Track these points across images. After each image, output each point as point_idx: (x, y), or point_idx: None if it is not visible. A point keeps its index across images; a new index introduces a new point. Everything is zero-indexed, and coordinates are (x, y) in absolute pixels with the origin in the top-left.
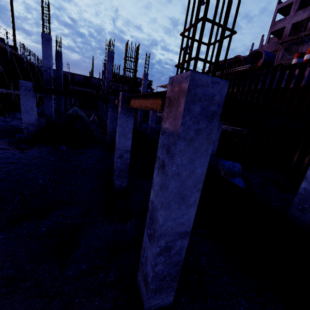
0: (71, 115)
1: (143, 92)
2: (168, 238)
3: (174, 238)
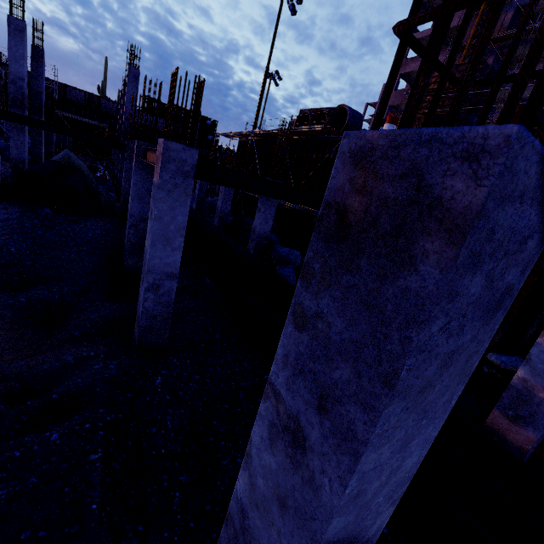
0: (61, 163)
1: None
2: (156, 276)
3: (162, 277)
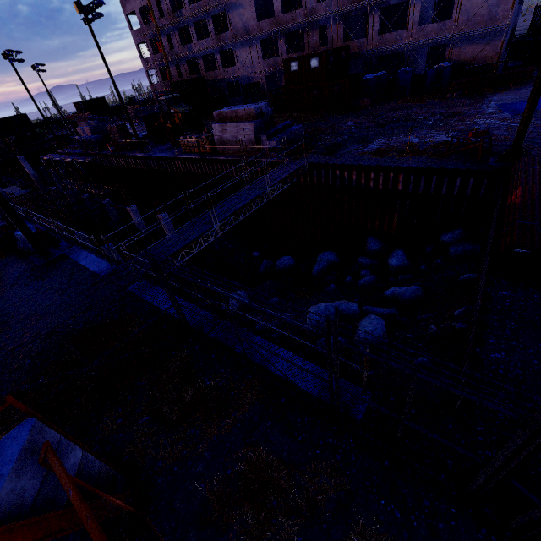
0: None
1: (33, 175)
2: None
3: None
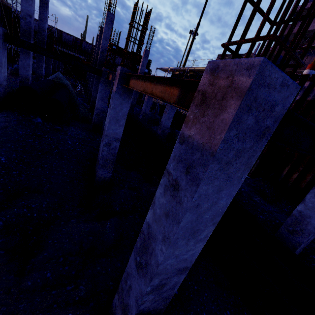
0: (53, 82)
1: (141, 72)
2: (164, 276)
3: (170, 275)
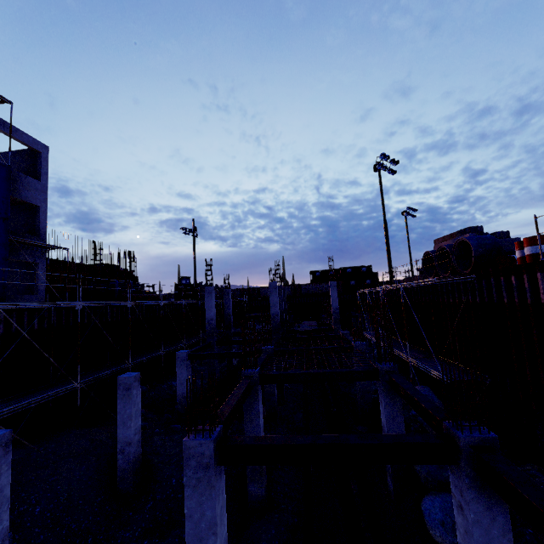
0: (235, 367)
1: (334, 308)
2: None
3: None
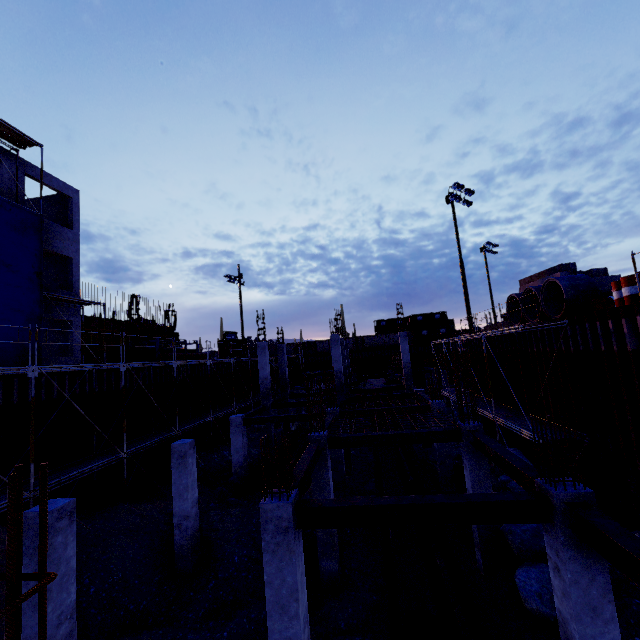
0: (295, 432)
1: (405, 363)
2: None
3: None
